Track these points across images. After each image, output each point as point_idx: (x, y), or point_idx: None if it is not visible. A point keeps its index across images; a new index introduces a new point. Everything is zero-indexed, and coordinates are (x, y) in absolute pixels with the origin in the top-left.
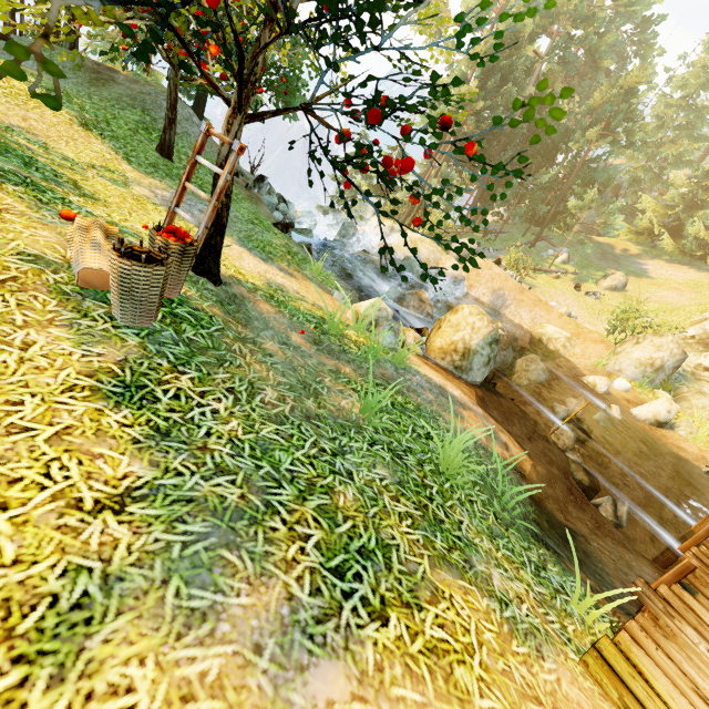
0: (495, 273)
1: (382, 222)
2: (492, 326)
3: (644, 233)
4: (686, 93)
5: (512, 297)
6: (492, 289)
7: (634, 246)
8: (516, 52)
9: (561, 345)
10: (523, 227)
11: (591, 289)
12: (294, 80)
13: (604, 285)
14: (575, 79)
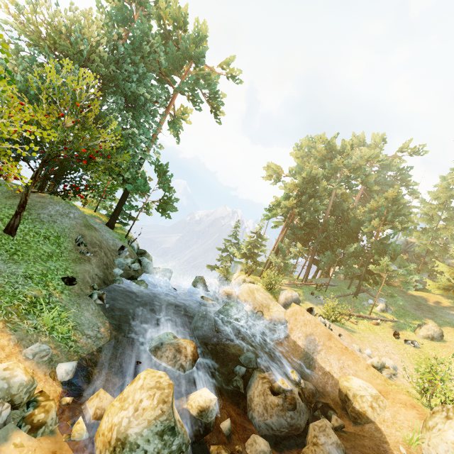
0: (307, 319)
1: (239, 275)
2: (162, 406)
3: (449, 289)
4: (440, 201)
5: (321, 343)
6: (305, 334)
7: (444, 299)
8: (317, 185)
9: (368, 404)
10: (349, 282)
11: (409, 337)
12: (170, 198)
13: (421, 333)
14: (368, 197)
